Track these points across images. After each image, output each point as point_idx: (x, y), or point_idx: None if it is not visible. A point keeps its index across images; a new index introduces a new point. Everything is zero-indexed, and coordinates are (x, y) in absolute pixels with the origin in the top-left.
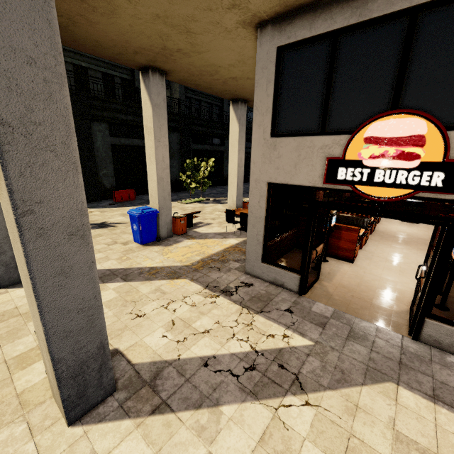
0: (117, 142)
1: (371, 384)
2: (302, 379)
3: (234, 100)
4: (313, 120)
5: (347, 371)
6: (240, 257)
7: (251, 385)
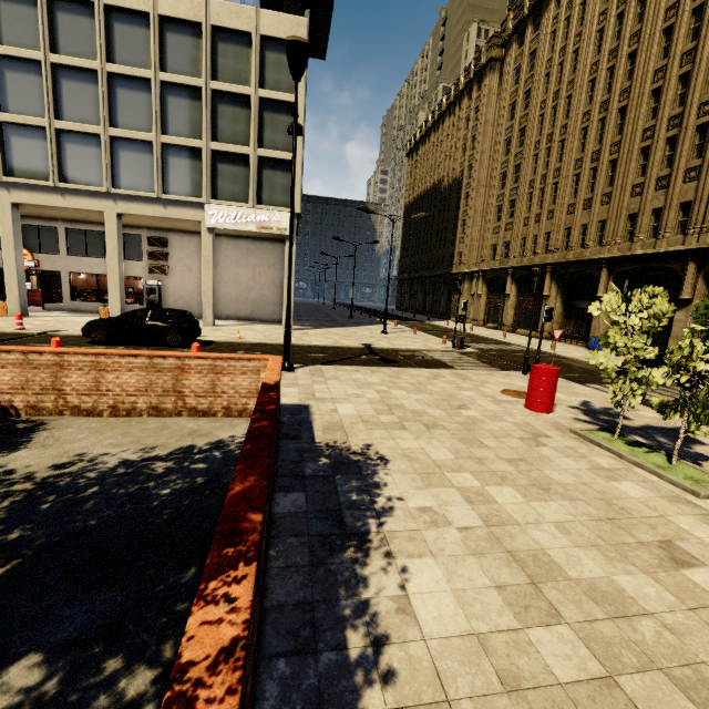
0: None
1: None
2: None
3: None
4: None
5: None
6: None
7: None
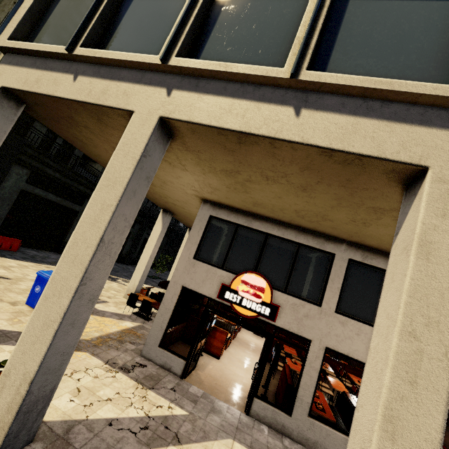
0: (30, 189)
1: (220, 439)
2: (180, 436)
3: (165, 210)
4: (219, 259)
5: (207, 431)
6: (136, 340)
7: (145, 439)
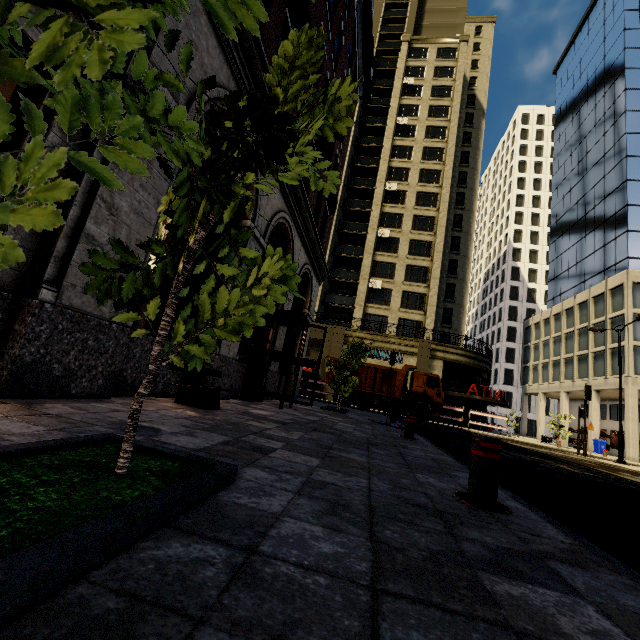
0: None
1: None
2: None
3: (566, 392)
4: None
5: None
6: None
7: None
